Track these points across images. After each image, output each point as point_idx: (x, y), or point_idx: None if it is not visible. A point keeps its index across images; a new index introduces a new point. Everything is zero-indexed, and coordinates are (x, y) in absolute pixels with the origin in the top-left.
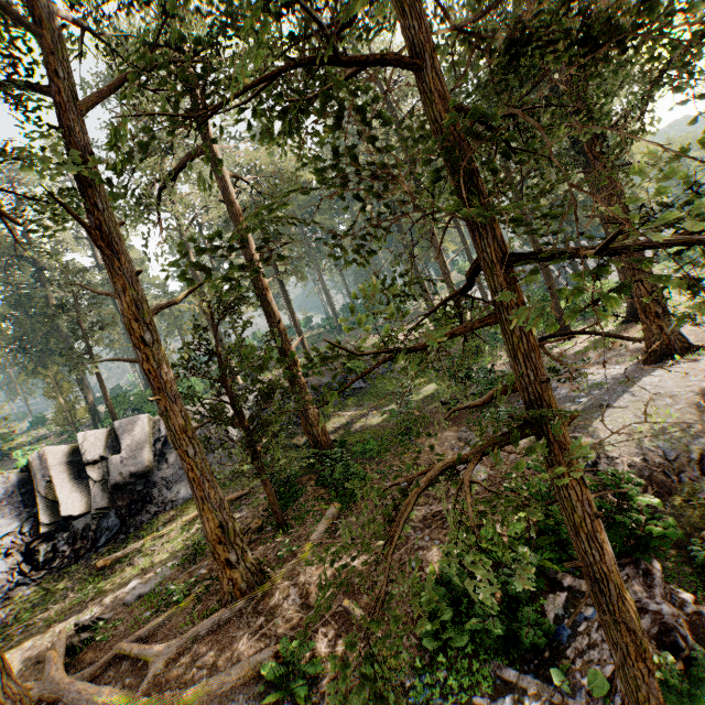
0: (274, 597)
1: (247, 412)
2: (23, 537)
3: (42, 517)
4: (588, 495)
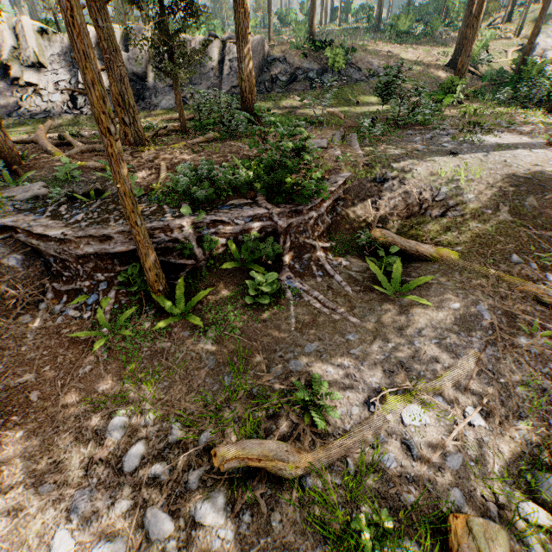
0: (144, 153)
1: (227, 63)
2: (70, 86)
3: (80, 77)
4: (73, 1)
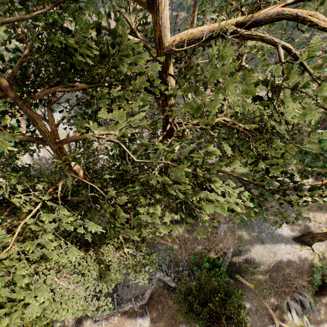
0: (172, 231)
1: None
2: None
3: None
4: None
